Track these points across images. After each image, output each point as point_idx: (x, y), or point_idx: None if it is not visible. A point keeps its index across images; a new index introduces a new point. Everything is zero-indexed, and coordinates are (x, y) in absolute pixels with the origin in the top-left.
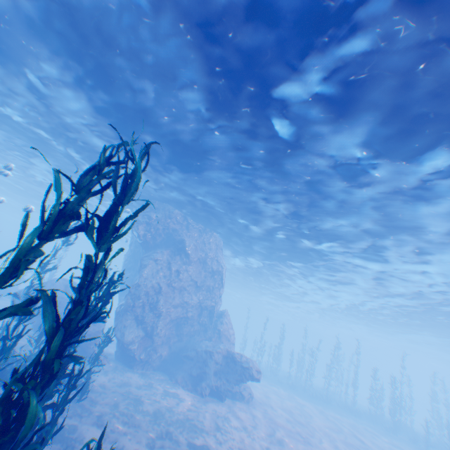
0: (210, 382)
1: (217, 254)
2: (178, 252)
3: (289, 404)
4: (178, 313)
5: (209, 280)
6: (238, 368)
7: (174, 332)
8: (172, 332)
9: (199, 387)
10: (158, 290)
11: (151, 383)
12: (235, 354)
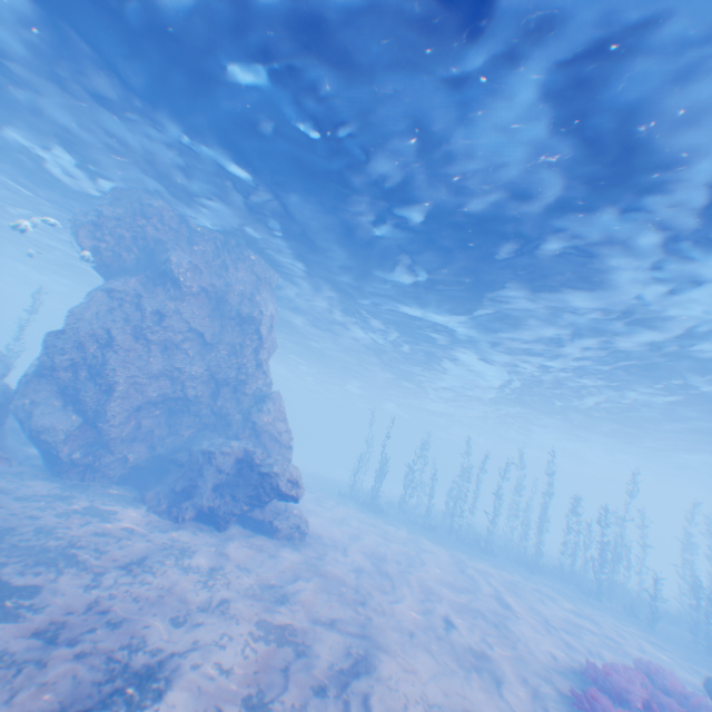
0: (198, 499)
1: (254, 291)
2: (162, 280)
3: (390, 548)
4: (161, 389)
5: (233, 335)
6: (253, 475)
7: (164, 424)
8: (159, 423)
9: (175, 507)
10: (106, 341)
11: (68, 496)
12: (255, 453)
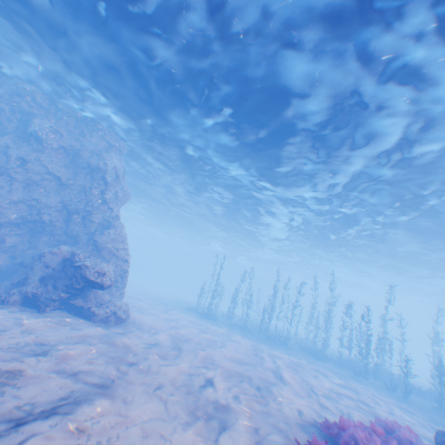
0: (25, 287)
1: (104, 152)
2: (29, 138)
3: (201, 336)
4: (20, 213)
5: (84, 180)
6: (70, 269)
7: (26, 241)
8: (21, 240)
9: (5, 294)
10: None
11: None
12: (78, 254)
